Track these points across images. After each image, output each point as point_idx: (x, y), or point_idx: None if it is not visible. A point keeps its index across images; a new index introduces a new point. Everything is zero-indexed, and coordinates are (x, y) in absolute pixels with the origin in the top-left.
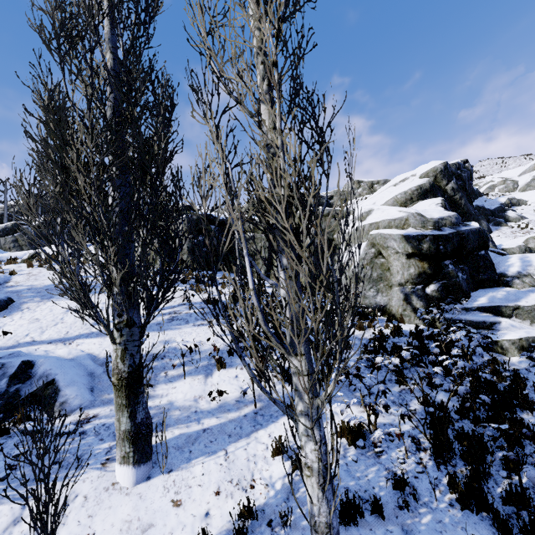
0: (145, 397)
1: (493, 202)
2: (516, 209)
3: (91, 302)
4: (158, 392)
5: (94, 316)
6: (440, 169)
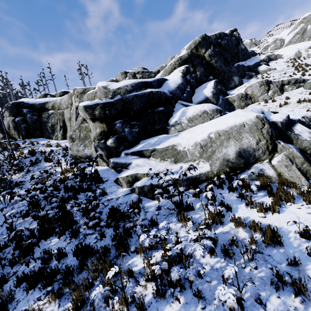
0: None
1: (256, 60)
2: (271, 63)
3: None
4: None
5: None
6: (198, 41)
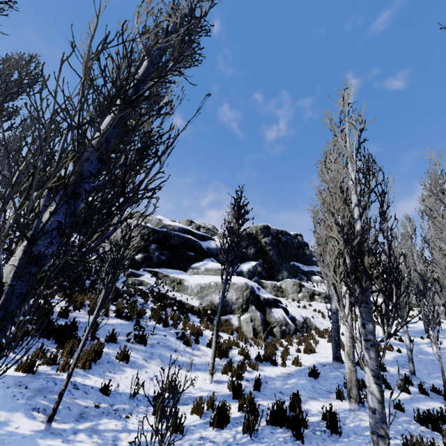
0: None
1: (315, 269)
2: None
3: None
4: None
5: None
6: (259, 227)
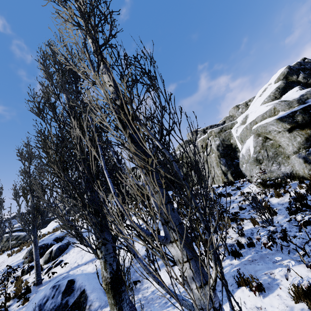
0: (127, 294)
1: None
2: None
3: (81, 234)
4: (145, 285)
5: (83, 243)
6: (286, 71)
